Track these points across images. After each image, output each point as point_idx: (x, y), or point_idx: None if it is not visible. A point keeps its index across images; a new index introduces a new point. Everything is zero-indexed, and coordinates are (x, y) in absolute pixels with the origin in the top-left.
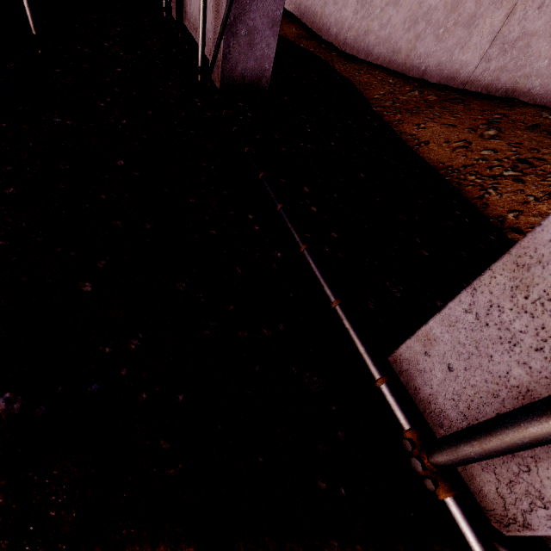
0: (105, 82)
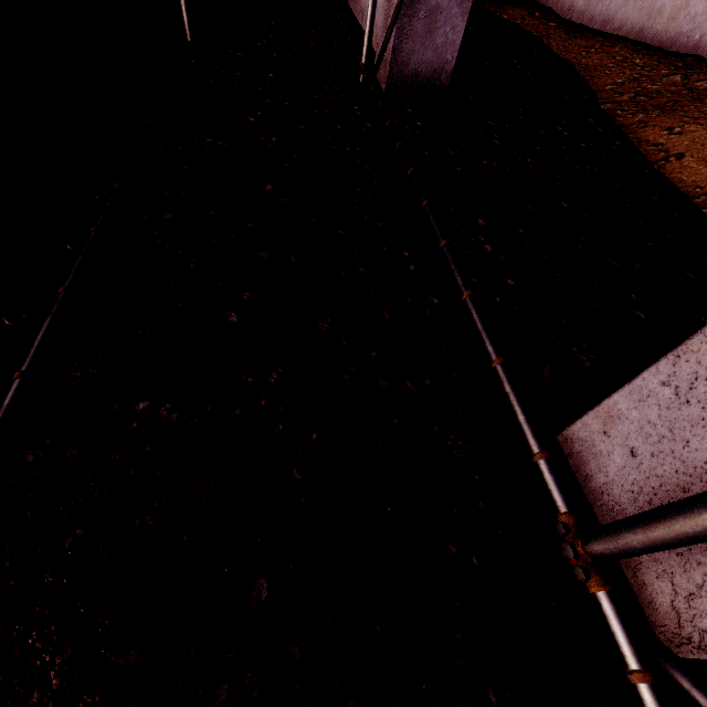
0: (256, 92)
